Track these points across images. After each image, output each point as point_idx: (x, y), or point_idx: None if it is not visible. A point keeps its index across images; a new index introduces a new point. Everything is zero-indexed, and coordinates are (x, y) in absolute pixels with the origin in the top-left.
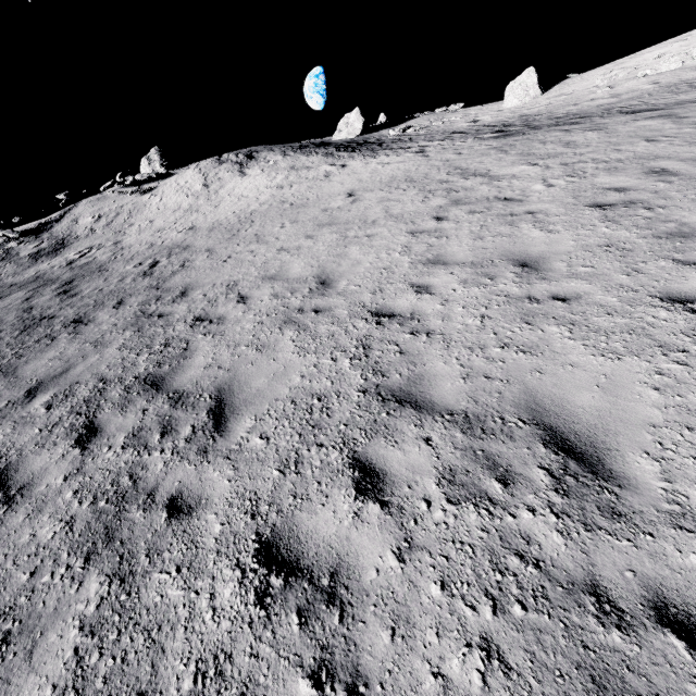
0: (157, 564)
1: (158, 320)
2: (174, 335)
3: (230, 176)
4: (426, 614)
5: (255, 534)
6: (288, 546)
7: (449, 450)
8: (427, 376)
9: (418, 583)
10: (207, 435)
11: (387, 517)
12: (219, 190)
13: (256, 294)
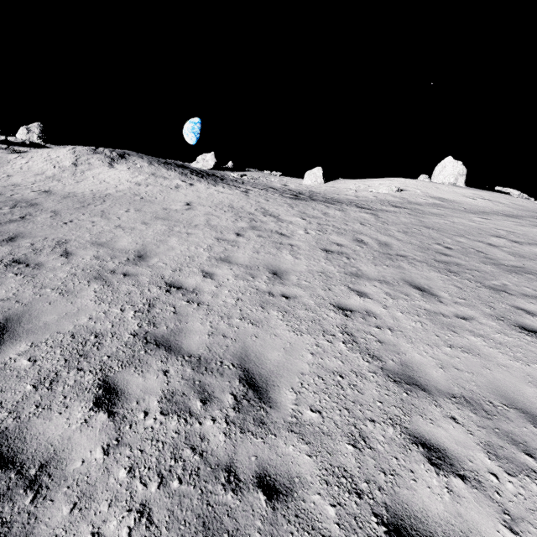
0: None
1: None
2: None
3: (99, 164)
4: (108, 491)
5: None
6: (12, 445)
7: (178, 380)
8: (186, 330)
9: (111, 469)
10: None
11: (110, 423)
12: (85, 171)
13: (80, 252)
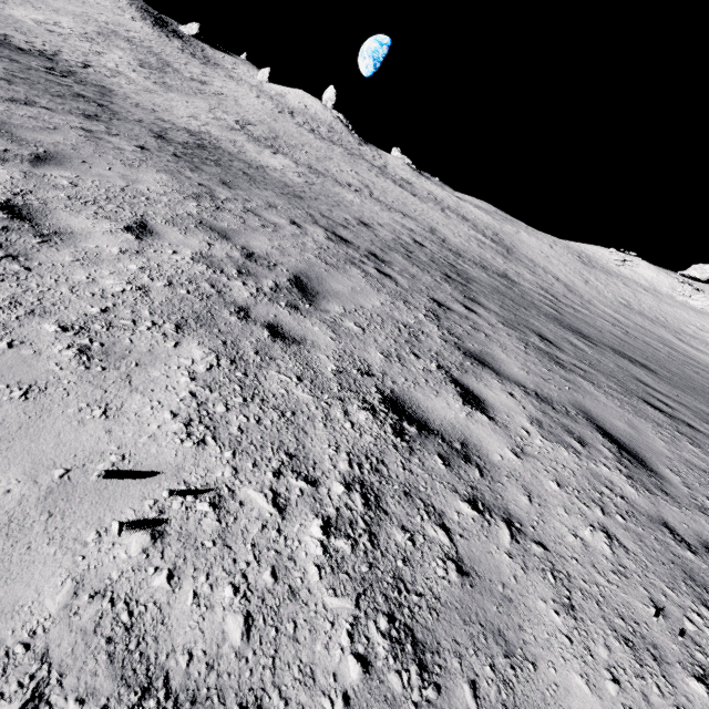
0: None
1: None
2: None
3: None
4: None
5: None
6: None
7: None
8: None
9: None
10: None
11: None
12: None
13: None
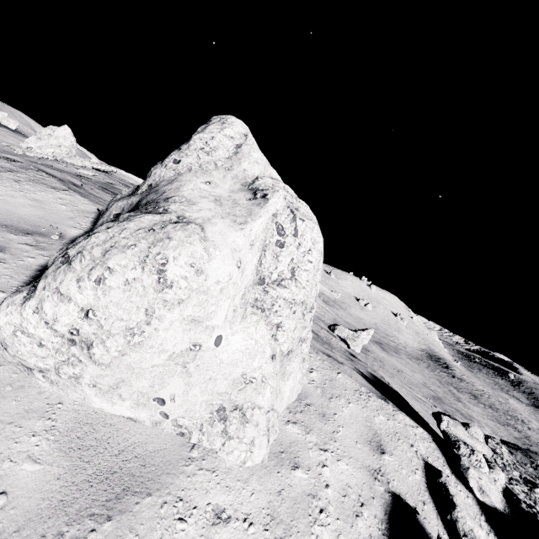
0: None
1: None
2: None
3: None
4: None
5: None
6: None
7: None
8: None
9: None
10: None
11: None
12: None
13: None
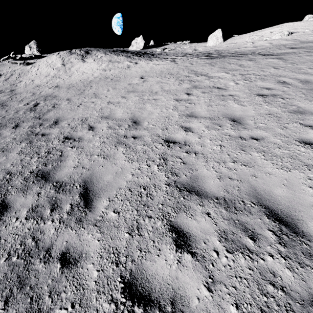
0: (57, 303)
1: (41, 137)
2: (53, 147)
3: (76, 61)
4: None
5: (120, 277)
6: (142, 284)
7: (221, 220)
8: (200, 177)
9: (223, 306)
10: (80, 210)
11: (196, 262)
12: (71, 68)
13: (98, 125)
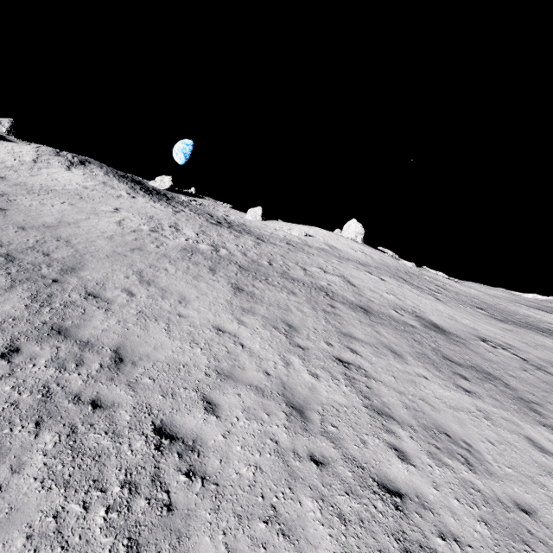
0: None
1: None
2: None
3: (58, 165)
4: None
5: None
6: None
7: (40, 260)
8: (56, 252)
9: (1, 266)
10: None
11: (5, 260)
12: (43, 168)
13: (15, 216)
